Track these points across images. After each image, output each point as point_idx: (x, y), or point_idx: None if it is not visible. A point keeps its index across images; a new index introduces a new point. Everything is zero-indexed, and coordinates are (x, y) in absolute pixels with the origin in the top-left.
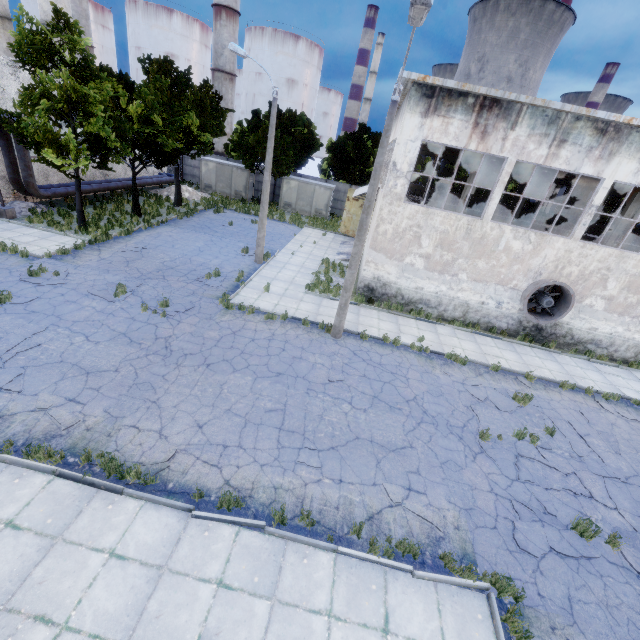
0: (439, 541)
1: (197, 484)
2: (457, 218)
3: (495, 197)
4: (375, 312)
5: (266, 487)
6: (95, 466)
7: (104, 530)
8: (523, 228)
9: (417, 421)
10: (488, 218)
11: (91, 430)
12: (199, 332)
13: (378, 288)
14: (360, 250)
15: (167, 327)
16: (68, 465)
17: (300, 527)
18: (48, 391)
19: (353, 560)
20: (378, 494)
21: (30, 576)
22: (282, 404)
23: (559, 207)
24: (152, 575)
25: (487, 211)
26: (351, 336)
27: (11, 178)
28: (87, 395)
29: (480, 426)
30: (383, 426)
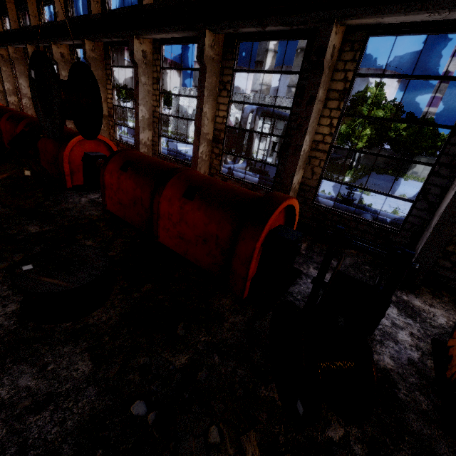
0: None
1: None
2: None
3: None
4: None
5: None
6: None
7: None
8: None
9: None
10: None
11: None
12: None
13: None
14: None
15: None
16: None
17: None
18: None
19: None
20: None
21: None
22: None
23: None
24: None
25: None
26: None
27: None
28: None
29: None
30: None
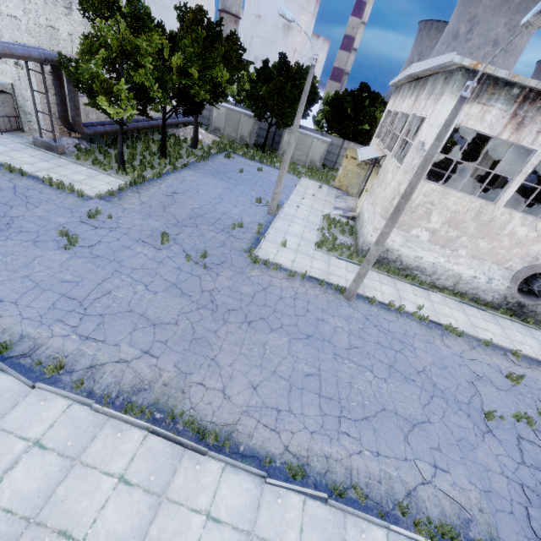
0: (468, 523)
1: (263, 448)
2: (471, 200)
3: (513, 186)
4: (376, 274)
5: (319, 456)
6: (178, 423)
7: (197, 491)
8: (532, 216)
9: (430, 394)
10: (501, 204)
11: (168, 385)
12: (236, 287)
13: (380, 252)
14: (391, 230)
15: (209, 280)
16: (156, 421)
17: (353, 500)
18: (126, 342)
19: (402, 537)
20: (411, 470)
21: (148, 534)
22: (316, 369)
23: (538, 182)
24: (244, 540)
25: (502, 197)
26: (360, 299)
27: (61, 116)
28: (158, 348)
29: (483, 404)
30: (403, 398)
